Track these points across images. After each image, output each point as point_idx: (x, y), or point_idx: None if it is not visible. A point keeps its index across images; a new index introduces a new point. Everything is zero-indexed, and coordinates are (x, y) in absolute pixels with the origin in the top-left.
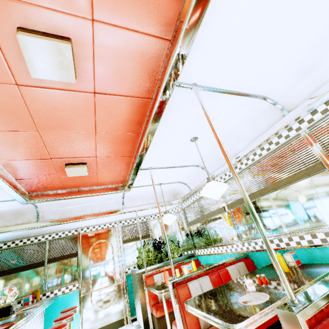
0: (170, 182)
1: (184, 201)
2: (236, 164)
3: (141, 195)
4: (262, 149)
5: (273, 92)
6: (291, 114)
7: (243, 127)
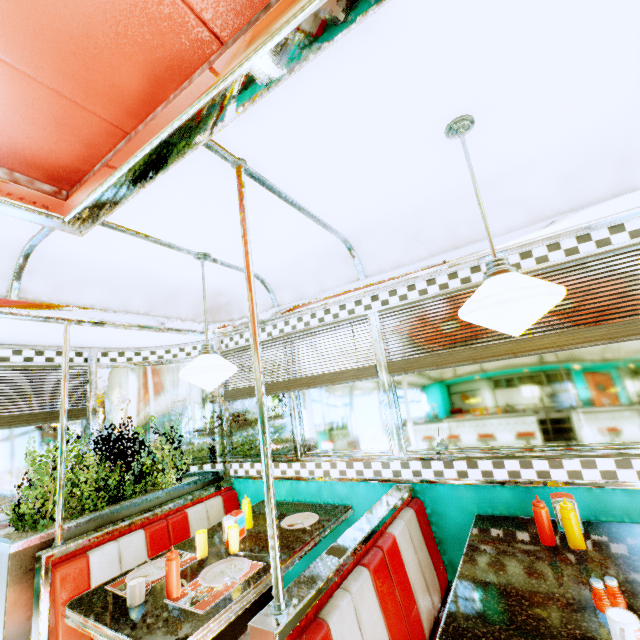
0: (234, 263)
1: (235, 333)
2: (458, 268)
3: (110, 271)
4: (555, 247)
5: None
6: None
7: (549, 172)
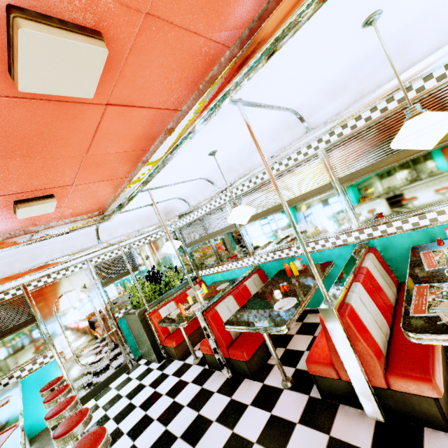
0: (165, 199)
1: (180, 220)
2: (250, 178)
3: (123, 221)
4: (281, 164)
5: (302, 106)
6: (314, 133)
7: (264, 138)
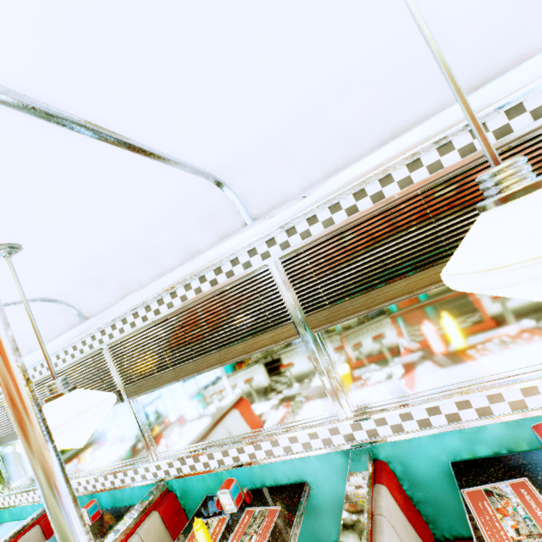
0: None
1: None
2: (34, 365)
3: None
4: (67, 353)
5: (56, 294)
6: (88, 325)
7: (28, 321)
